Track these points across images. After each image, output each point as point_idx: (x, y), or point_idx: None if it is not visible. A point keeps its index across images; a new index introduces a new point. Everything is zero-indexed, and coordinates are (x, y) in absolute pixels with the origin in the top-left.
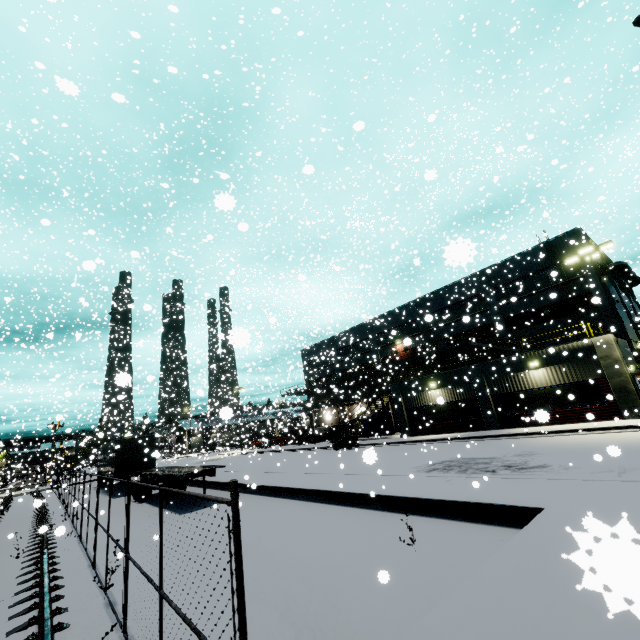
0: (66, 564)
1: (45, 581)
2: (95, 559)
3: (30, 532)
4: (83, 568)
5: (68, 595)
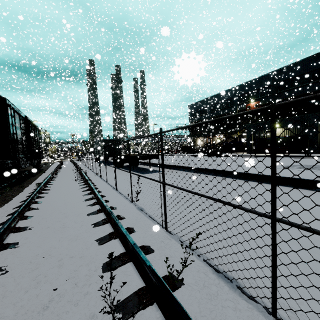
0: (100, 186)
1: (96, 192)
2: (116, 186)
3: (76, 173)
4: (111, 189)
5: (111, 201)
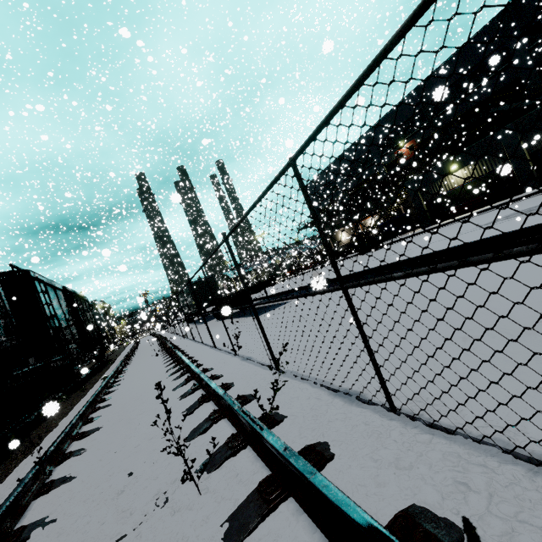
0: (193, 351)
1: (184, 358)
2: (214, 342)
3: (158, 347)
4: (207, 350)
5: (207, 363)
